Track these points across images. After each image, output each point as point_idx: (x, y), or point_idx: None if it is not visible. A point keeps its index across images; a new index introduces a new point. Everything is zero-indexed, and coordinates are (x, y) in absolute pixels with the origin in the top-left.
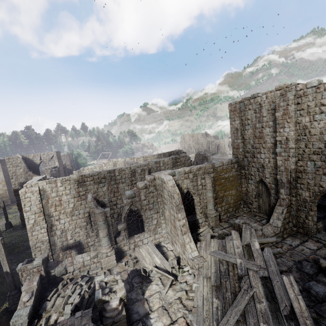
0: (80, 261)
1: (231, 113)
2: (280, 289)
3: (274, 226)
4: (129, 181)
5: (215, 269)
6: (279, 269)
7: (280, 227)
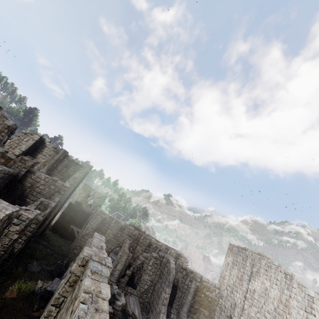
0: None
1: (228, 250)
2: None
3: None
4: (144, 248)
5: None
6: None
7: None
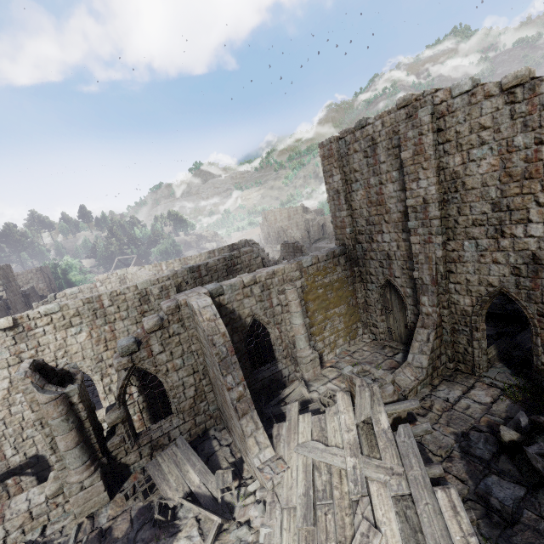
0: (21, 510)
1: (324, 162)
2: (434, 521)
3: (416, 367)
4: (137, 314)
5: (305, 487)
6: (429, 472)
7: (427, 368)
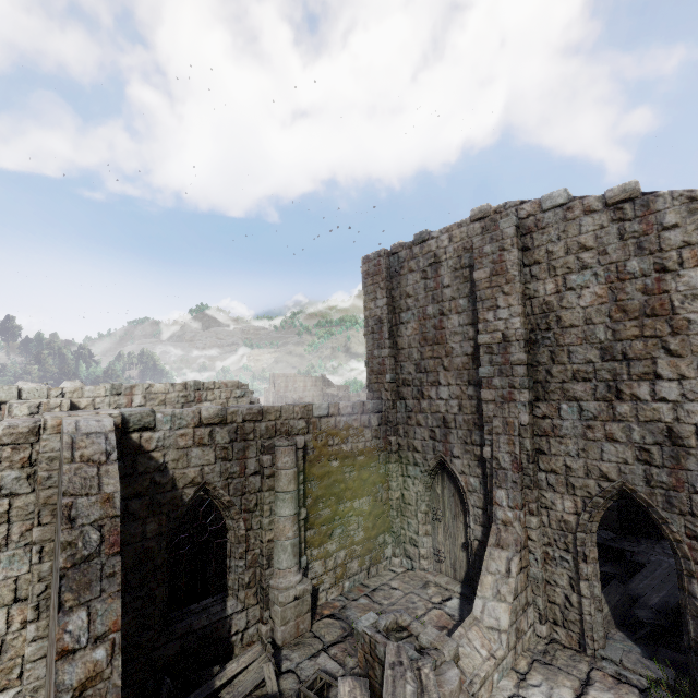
0: None
1: (367, 280)
2: None
3: (488, 629)
4: None
5: None
6: None
7: (508, 631)
